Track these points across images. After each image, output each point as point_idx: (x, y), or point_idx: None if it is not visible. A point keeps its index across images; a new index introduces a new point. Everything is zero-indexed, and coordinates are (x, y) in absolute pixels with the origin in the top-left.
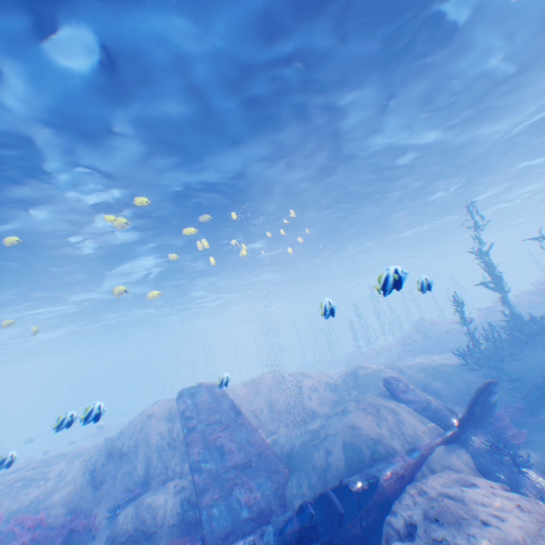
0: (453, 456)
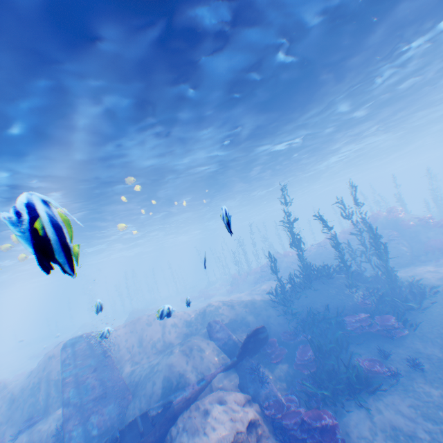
0: (227, 379)
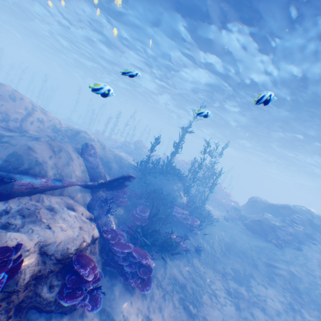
0: (81, 194)
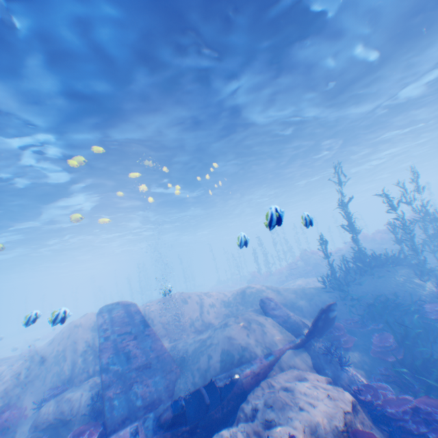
0: (298, 357)
